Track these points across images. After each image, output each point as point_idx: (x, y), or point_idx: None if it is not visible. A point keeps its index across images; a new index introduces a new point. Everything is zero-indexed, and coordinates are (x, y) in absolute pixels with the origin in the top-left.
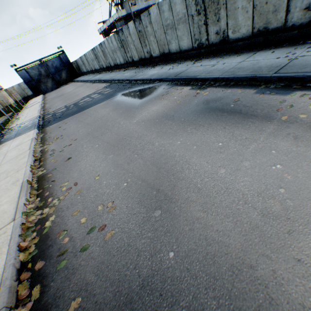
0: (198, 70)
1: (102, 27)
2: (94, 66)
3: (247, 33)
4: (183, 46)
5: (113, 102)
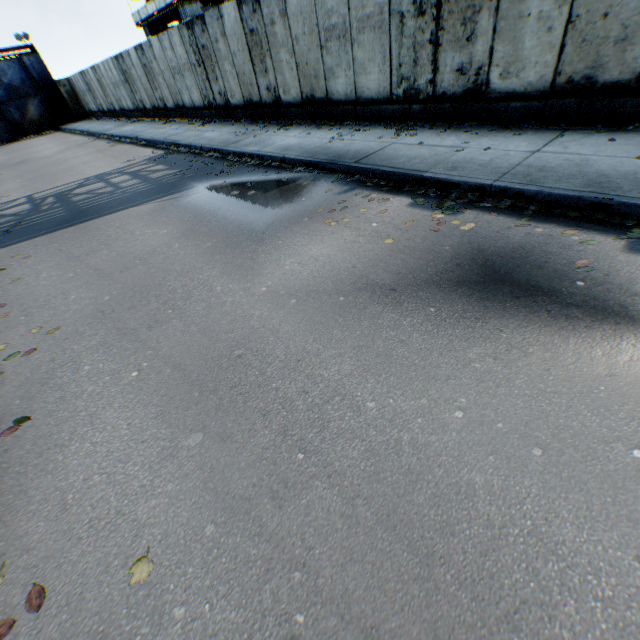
0: (419, 155)
1: (145, 11)
2: (120, 100)
3: (538, 82)
4: (367, 88)
5: (182, 210)
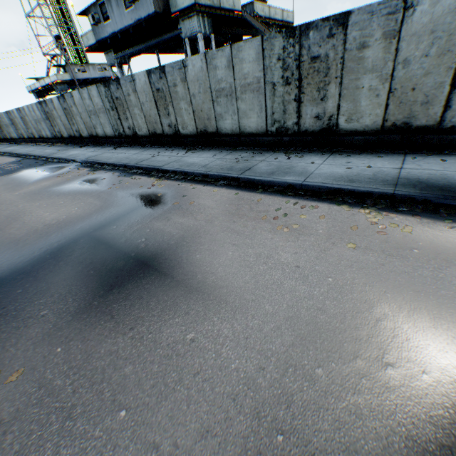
0: (107, 156)
1: (34, 85)
2: (11, 133)
3: (147, 133)
4: (108, 132)
5: (10, 178)
